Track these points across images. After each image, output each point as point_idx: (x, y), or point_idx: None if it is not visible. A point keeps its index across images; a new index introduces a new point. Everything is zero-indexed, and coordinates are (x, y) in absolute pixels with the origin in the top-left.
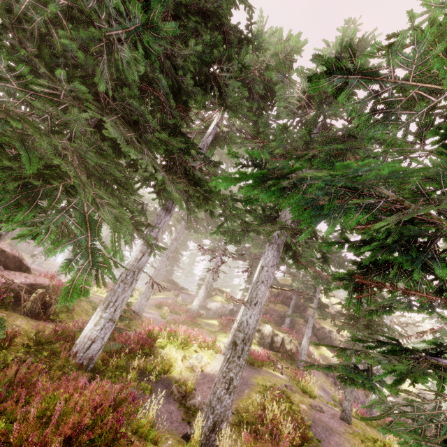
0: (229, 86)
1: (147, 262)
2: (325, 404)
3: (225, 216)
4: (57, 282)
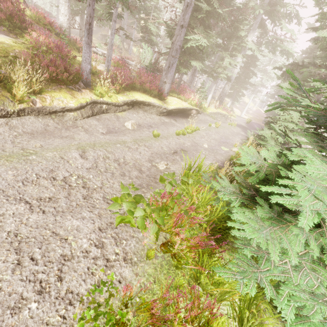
0: None
1: None
2: None
3: None
4: None
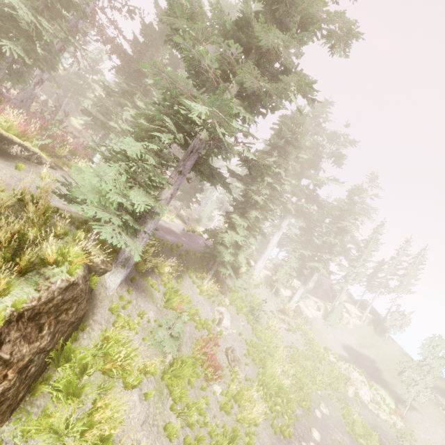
0: None
1: None
2: None
3: None
4: None
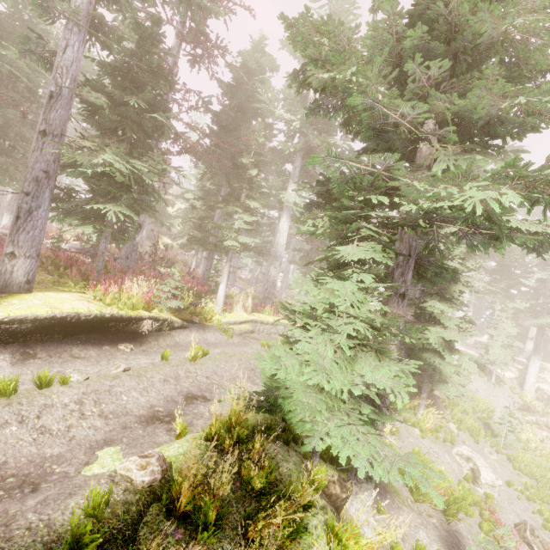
0: None
1: None
2: None
3: None
4: None
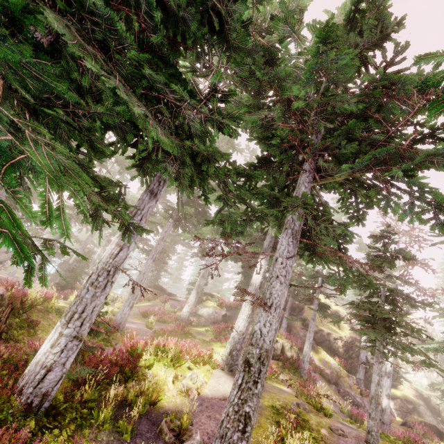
0: (233, 15)
1: (126, 258)
2: (340, 421)
3: (226, 199)
4: (17, 291)
